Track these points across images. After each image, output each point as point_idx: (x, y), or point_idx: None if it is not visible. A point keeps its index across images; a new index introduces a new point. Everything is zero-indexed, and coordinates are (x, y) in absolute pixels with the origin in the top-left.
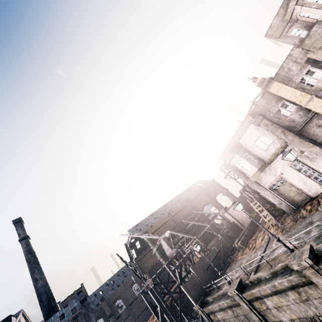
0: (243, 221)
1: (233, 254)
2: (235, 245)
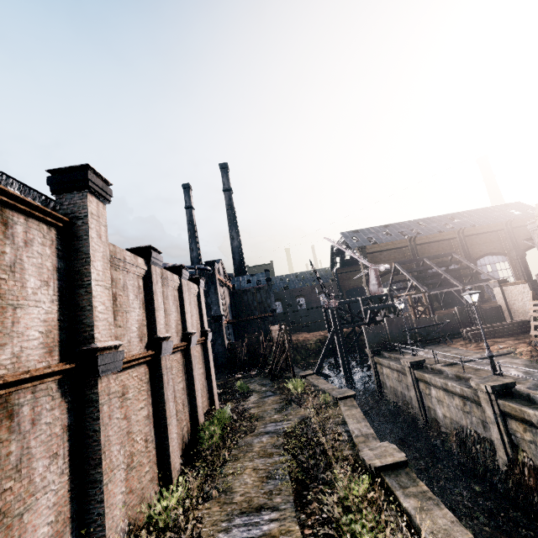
0: (518, 313)
1: (454, 338)
2: (464, 332)
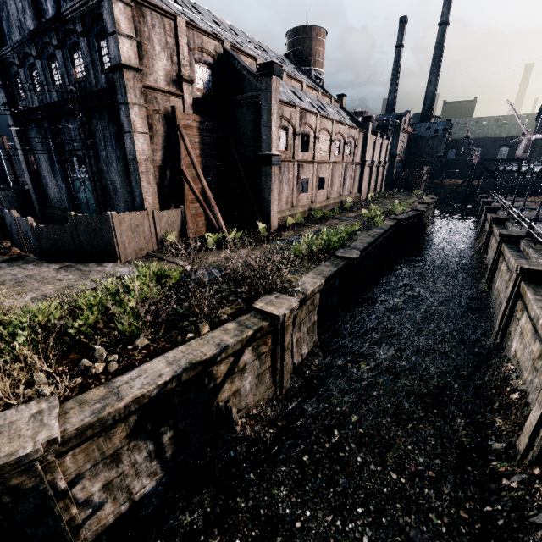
0: None
1: None
2: None
